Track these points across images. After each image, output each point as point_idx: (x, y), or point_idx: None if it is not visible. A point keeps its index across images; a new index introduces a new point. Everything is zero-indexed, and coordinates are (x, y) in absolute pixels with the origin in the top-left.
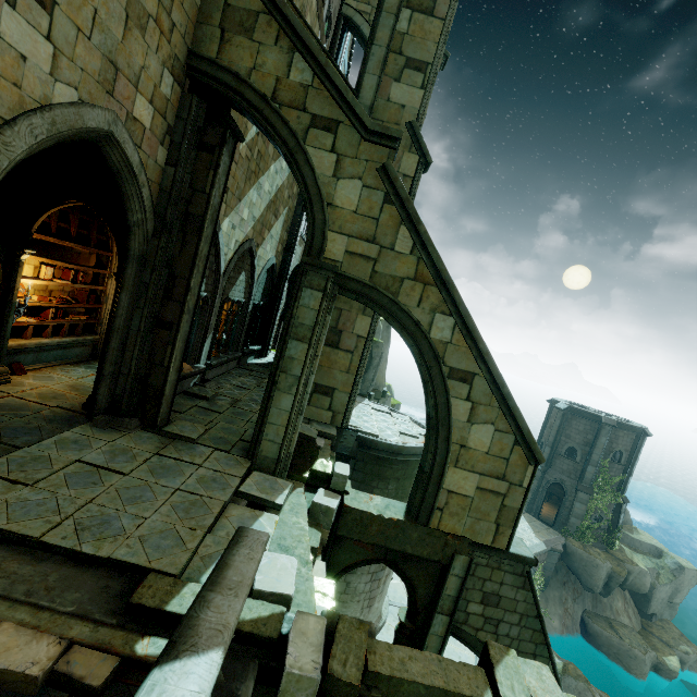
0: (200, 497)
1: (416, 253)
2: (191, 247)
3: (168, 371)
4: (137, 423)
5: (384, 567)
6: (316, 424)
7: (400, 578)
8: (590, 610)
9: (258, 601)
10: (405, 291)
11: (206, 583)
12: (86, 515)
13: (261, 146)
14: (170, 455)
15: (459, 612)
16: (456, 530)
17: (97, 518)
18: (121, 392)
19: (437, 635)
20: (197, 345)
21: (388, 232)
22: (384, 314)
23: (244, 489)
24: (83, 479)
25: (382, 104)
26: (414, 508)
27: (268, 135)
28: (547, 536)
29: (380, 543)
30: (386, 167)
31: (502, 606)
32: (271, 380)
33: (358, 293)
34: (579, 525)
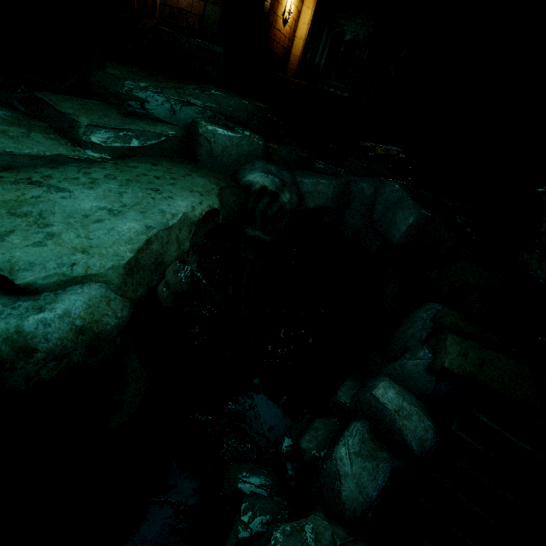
0: None
1: None
2: None
3: None
4: None
5: None
6: None
7: None
8: None
9: None
10: None
11: None
12: None
13: None
14: None
15: None
16: None
17: None
18: None
19: None
20: None
21: None
22: None
23: None
24: None
25: None
26: None
27: None
28: None
29: None
30: None
31: None
32: None
33: None
34: None
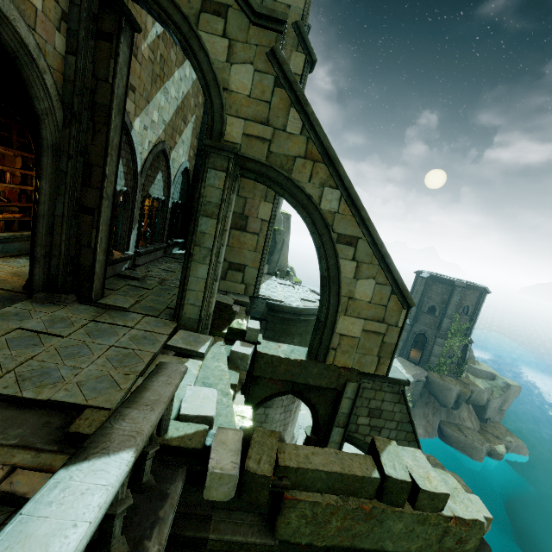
0: (133, 350)
1: (305, 133)
2: (101, 136)
3: (95, 252)
4: (74, 298)
5: (294, 401)
6: (232, 295)
7: (307, 410)
8: (445, 420)
9: (184, 423)
10: (298, 168)
11: (123, 402)
12: (27, 369)
13: (163, 50)
14: (105, 321)
15: (351, 424)
16: (347, 364)
17: (37, 371)
18: (55, 272)
19: (335, 442)
20: (124, 235)
21: (279, 114)
22: (281, 190)
23: (171, 343)
24: (24, 342)
25: (270, 4)
26: (313, 350)
27: (162, 22)
28: (414, 371)
29: (288, 379)
30: (274, 50)
31: (383, 417)
32: (188, 254)
33: (257, 172)
34: (438, 362)
